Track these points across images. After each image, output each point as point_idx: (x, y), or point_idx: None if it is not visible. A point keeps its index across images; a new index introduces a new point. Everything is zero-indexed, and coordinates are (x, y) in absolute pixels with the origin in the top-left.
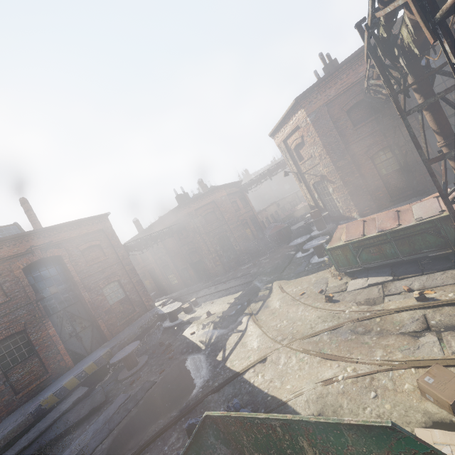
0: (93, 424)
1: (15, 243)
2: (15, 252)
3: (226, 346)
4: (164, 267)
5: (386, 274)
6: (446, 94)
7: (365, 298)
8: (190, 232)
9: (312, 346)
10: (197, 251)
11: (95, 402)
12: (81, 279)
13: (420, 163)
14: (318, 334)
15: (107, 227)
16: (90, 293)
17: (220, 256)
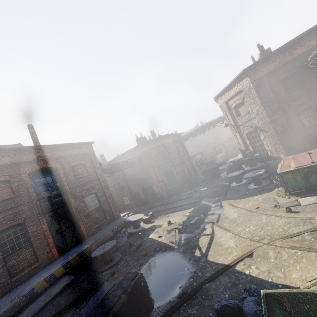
0: (83, 308)
1: (25, 153)
2: (24, 160)
3: (199, 245)
4: (120, 191)
5: None
6: None
7: None
8: (144, 165)
9: (298, 244)
10: (149, 179)
11: (83, 289)
12: (69, 188)
13: None
14: (298, 235)
15: (91, 152)
16: (75, 199)
17: (165, 184)
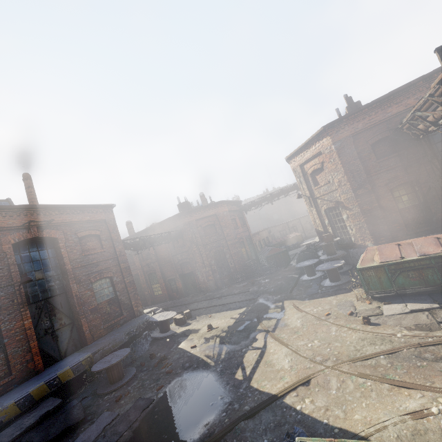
0: None
1: (13, 215)
2: (9, 224)
3: (244, 364)
4: (150, 275)
5: (428, 301)
6: None
7: (413, 324)
8: (187, 242)
9: (369, 370)
10: (191, 262)
11: (70, 420)
12: (72, 268)
13: None
14: (371, 357)
15: (110, 219)
16: (79, 285)
17: (213, 271)
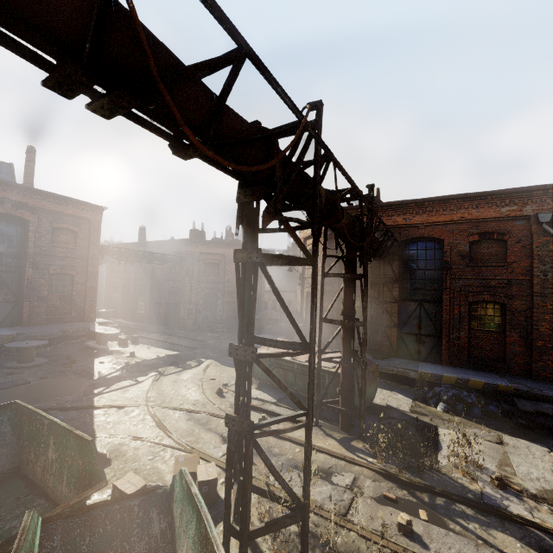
0: None
1: None
2: None
3: (112, 385)
4: (140, 290)
5: (277, 397)
6: (351, 277)
7: None
8: (183, 271)
9: (163, 415)
10: (180, 293)
11: None
12: (35, 254)
13: (379, 325)
14: (177, 409)
15: (96, 220)
16: (35, 271)
17: (198, 310)
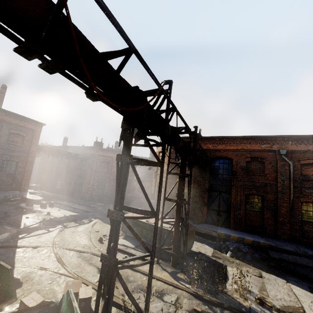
0: None
1: None
2: None
3: (32, 233)
4: (59, 174)
5: (135, 244)
6: (182, 175)
7: None
8: (87, 165)
9: (62, 253)
10: (83, 178)
11: None
12: None
13: (197, 204)
14: (72, 250)
15: (37, 131)
16: None
17: (93, 189)
